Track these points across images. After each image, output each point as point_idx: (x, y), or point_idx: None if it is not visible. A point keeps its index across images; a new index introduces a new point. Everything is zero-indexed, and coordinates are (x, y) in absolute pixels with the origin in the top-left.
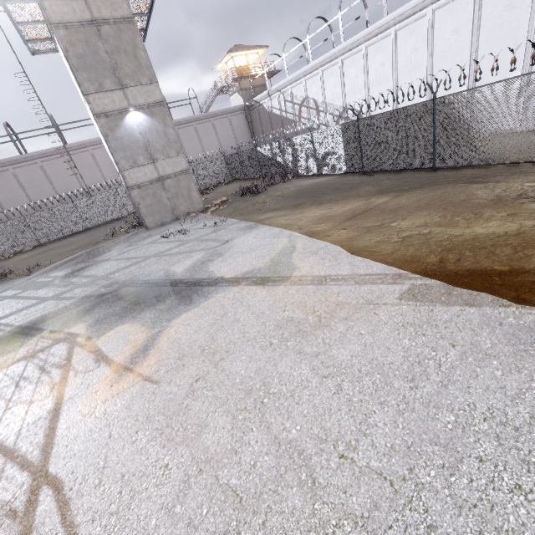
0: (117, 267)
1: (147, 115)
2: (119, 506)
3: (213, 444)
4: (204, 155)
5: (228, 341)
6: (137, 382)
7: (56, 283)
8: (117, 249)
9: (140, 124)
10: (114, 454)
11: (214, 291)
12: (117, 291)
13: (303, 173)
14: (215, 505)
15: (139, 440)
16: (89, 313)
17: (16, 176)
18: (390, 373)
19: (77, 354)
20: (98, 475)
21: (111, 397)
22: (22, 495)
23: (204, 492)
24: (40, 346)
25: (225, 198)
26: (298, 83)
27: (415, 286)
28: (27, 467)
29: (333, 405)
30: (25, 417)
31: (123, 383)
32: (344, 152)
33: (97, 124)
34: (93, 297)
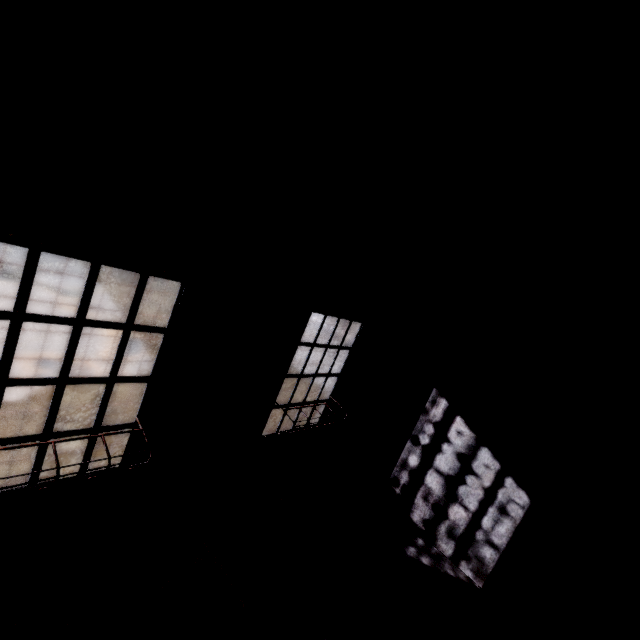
0: None
1: None
2: None
3: None
4: None
5: None
6: None
7: None
8: None
9: None
10: None
11: None
12: None
13: None
14: None
15: None
16: None
17: None
18: None
19: None
20: None
21: None
22: None
23: None
24: None
25: None
26: None
27: (115, 319)
28: None
29: None
30: None
31: None
32: None
33: None
34: None
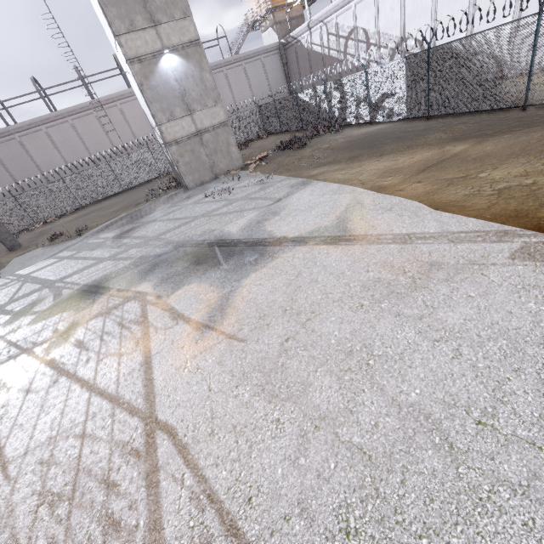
0: (166, 227)
1: (182, 58)
2: (239, 454)
3: (323, 402)
4: (237, 106)
5: (311, 302)
6: (222, 340)
7: (108, 244)
8: (160, 210)
9: (175, 69)
10: (219, 406)
11: (279, 251)
12: (173, 251)
13: (352, 121)
14: (342, 460)
15: (241, 395)
16: (151, 272)
17: (49, 137)
18: (519, 339)
19: (151, 312)
20: (208, 424)
21: (199, 353)
22: (139, 437)
23: (326, 448)
24: (112, 304)
25: (265, 153)
26: (346, 9)
27: (528, 244)
28: (135, 413)
29: (455, 370)
30: (119, 368)
31: (207, 340)
32: (406, 93)
33: (131, 71)
34: (150, 257)
